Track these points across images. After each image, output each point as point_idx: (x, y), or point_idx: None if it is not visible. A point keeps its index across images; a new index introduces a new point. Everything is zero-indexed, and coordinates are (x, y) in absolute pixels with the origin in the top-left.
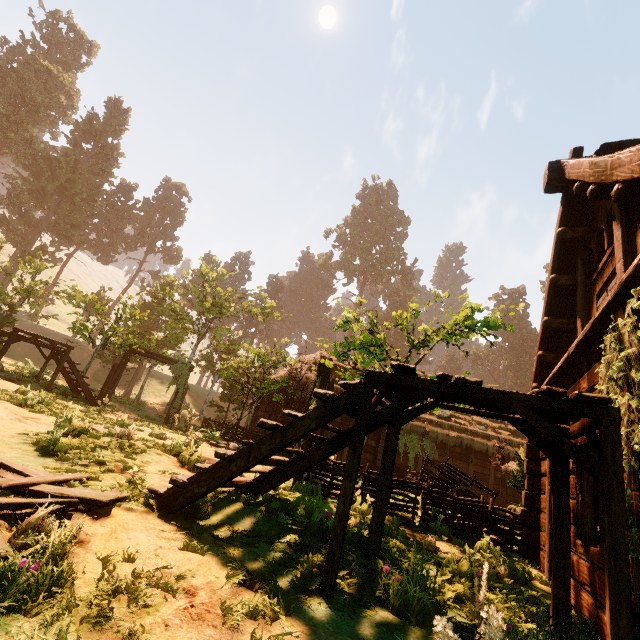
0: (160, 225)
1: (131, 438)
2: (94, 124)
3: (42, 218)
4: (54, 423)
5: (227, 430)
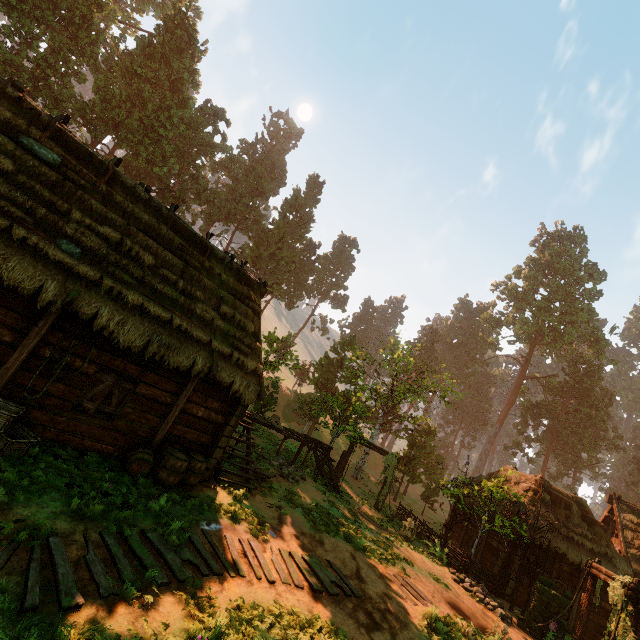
0: (333, 276)
1: (475, 638)
2: (298, 199)
3: (255, 276)
4: (428, 615)
5: (452, 553)
